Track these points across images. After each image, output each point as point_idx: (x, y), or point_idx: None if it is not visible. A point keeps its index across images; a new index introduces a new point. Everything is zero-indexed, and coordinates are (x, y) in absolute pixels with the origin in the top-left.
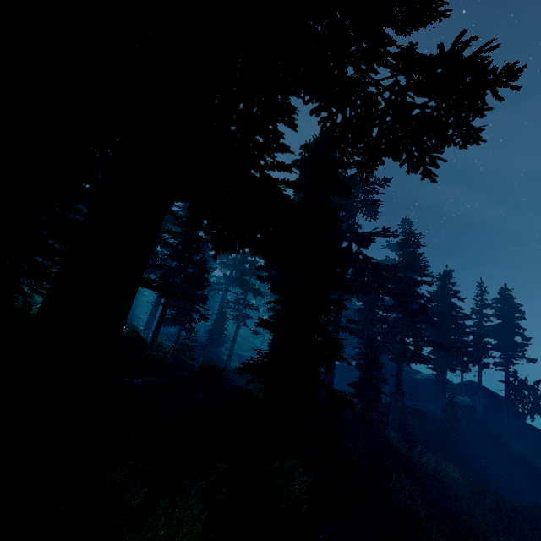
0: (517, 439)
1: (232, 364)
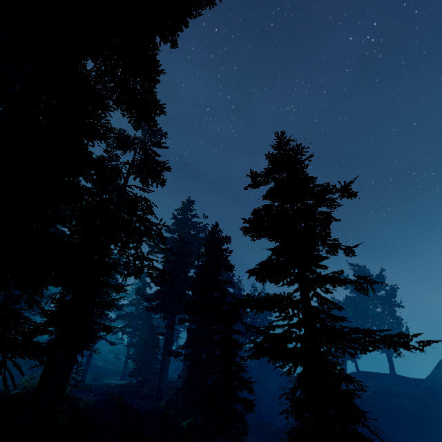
0: (273, 380)
1: (79, 378)
